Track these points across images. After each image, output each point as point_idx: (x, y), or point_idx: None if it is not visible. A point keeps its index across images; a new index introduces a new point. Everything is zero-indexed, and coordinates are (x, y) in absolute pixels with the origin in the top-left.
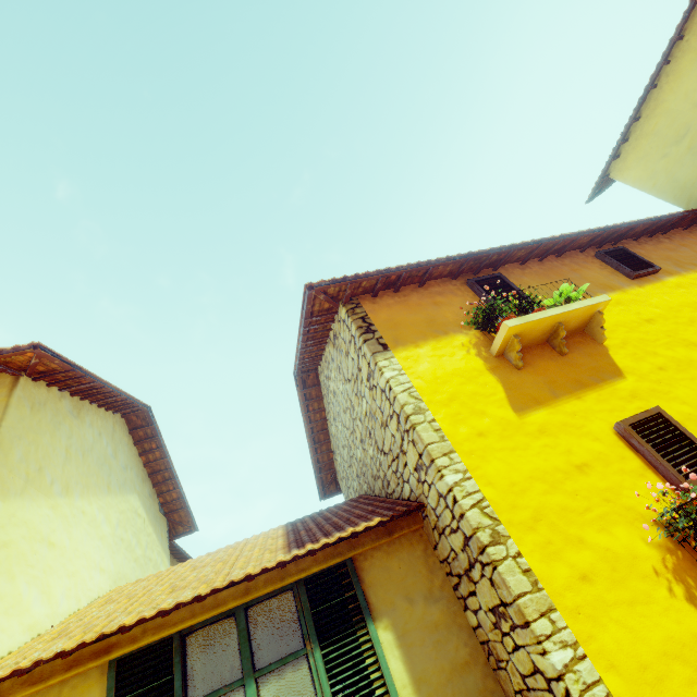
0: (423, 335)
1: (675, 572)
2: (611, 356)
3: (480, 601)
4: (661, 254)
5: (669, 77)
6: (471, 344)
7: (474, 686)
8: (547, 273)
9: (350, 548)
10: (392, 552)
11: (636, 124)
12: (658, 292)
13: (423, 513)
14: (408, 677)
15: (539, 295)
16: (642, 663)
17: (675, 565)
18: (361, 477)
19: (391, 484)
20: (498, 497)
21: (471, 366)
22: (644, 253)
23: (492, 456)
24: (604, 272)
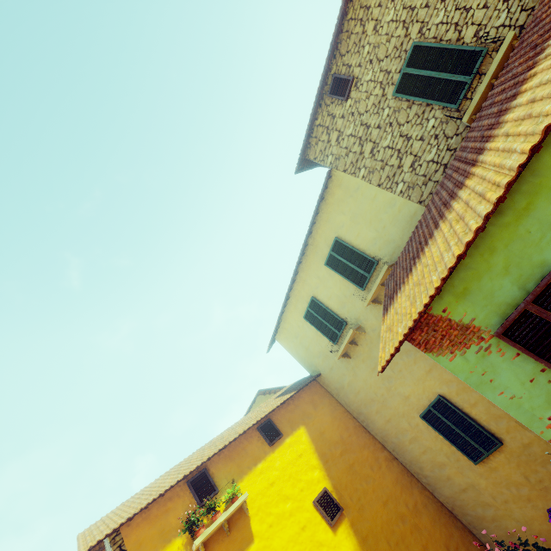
0: (156, 549)
1: None
2: (251, 525)
3: None
4: (287, 416)
5: (288, 310)
6: (183, 546)
7: None
8: (231, 455)
9: None
10: None
11: (281, 322)
12: (280, 455)
13: None
14: None
15: (224, 479)
16: None
17: None
18: None
19: None
20: None
21: None
22: (280, 417)
23: None
24: (259, 444)
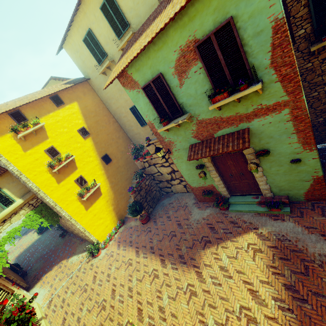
0: None
1: (49, 170)
2: (47, 134)
3: (21, 181)
4: (68, 95)
5: (72, 30)
6: (12, 136)
7: (23, 190)
8: (34, 107)
9: None
10: (3, 178)
11: (67, 37)
12: (63, 111)
13: (8, 170)
14: (11, 193)
15: (31, 116)
16: (41, 182)
17: (49, 170)
18: None
19: None
20: (21, 168)
21: (13, 143)
22: (63, 95)
23: (19, 162)
24: (51, 105)
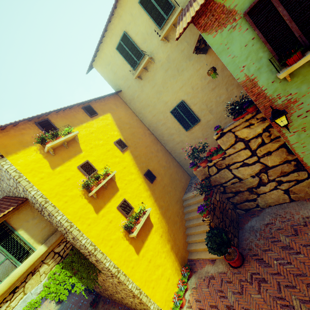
0: (18, 149)
1: (84, 194)
2: (80, 146)
3: (46, 214)
4: (101, 107)
5: (105, 42)
6: (37, 149)
7: (47, 230)
8: (65, 116)
9: (3, 218)
10: (20, 213)
11: (98, 52)
12: (96, 122)
13: (28, 200)
14: (30, 236)
15: (62, 126)
16: (74, 211)
17: (84, 193)
18: (2, 191)
19: (16, 194)
20: (47, 193)
21: (38, 157)
22: (96, 106)
23: (45, 183)
24: (83, 115)
